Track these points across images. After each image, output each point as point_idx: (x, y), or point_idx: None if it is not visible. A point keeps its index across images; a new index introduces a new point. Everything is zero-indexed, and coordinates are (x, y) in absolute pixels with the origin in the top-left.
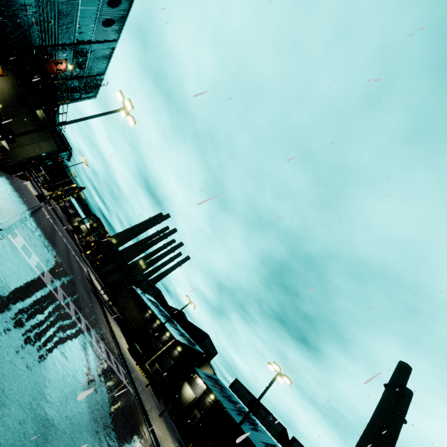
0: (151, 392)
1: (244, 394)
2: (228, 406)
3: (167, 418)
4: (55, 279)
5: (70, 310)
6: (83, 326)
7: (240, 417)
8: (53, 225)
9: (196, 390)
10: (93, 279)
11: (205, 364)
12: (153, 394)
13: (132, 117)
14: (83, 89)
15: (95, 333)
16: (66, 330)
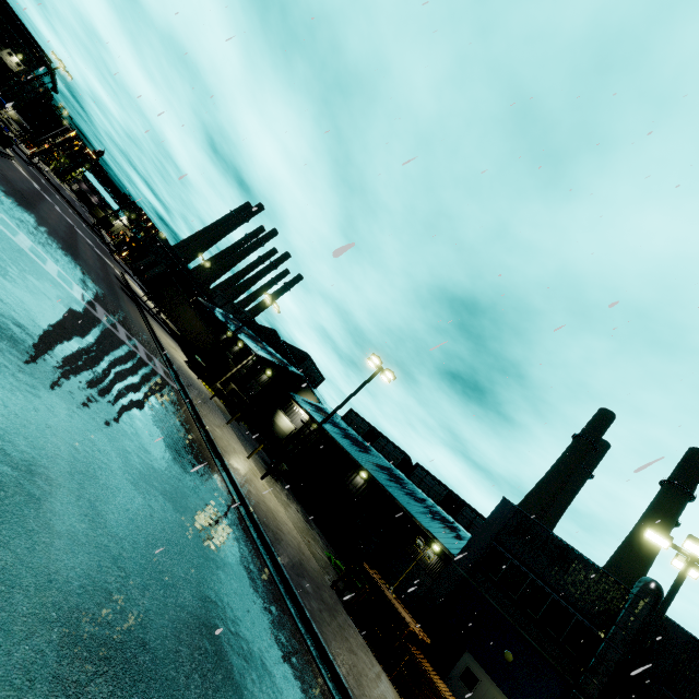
0: (225, 412)
1: (361, 425)
2: (331, 430)
3: (249, 439)
4: (16, 225)
5: (47, 266)
6: (76, 293)
7: (346, 440)
8: (39, 192)
9: (295, 420)
10: (134, 285)
11: (305, 389)
12: (227, 414)
13: None
14: None
15: (107, 313)
16: (23, 268)
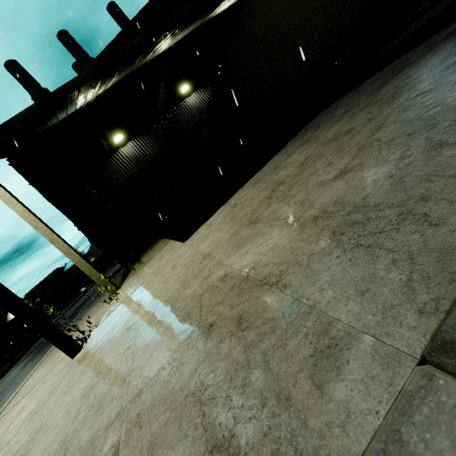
0: None
1: None
2: None
3: None
4: None
5: None
6: None
7: None
8: None
9: None
10: None
11: None
12: None
13: None
14: None
15: None
16: None
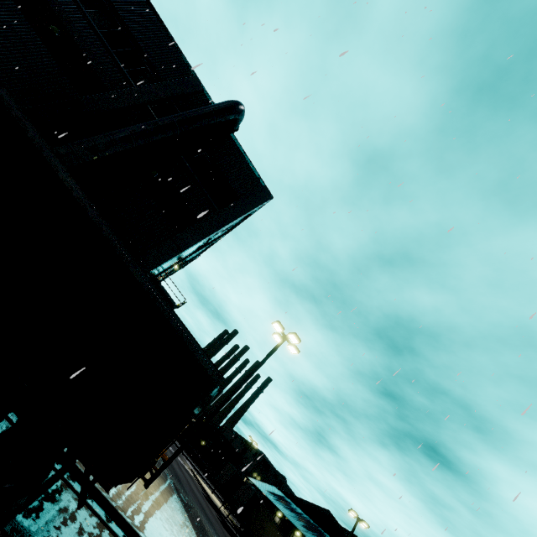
0: None
1: None
2: None
3: None
4: None
5: None
6: None
7: None
8: None
9: None
10: (201, 481)
11: None
12: None
13: (295, 346)
14: (177, 270)
15: None
16: None
